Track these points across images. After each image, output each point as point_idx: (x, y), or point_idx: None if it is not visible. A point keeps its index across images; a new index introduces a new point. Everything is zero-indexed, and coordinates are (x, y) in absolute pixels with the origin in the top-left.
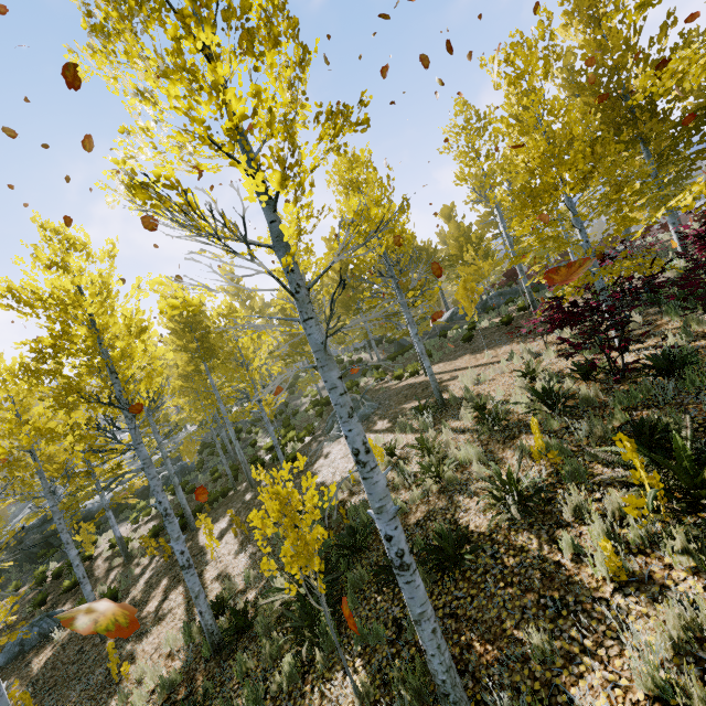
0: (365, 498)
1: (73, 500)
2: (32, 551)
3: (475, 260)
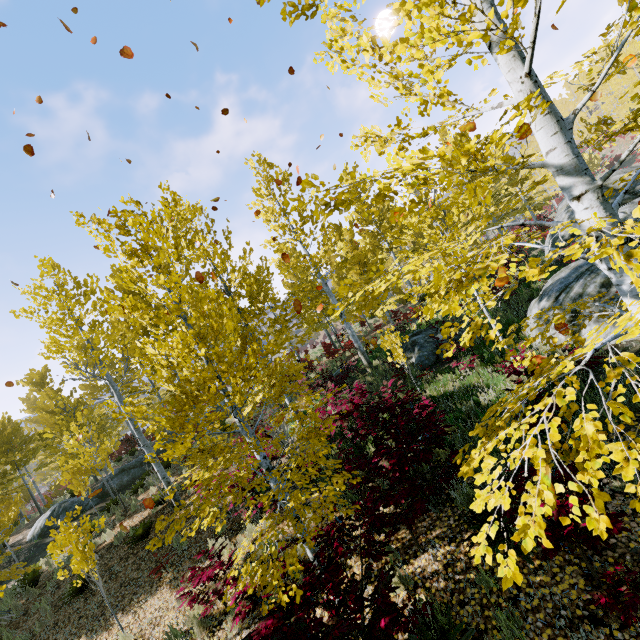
0: None
1: None
2: None
3: None
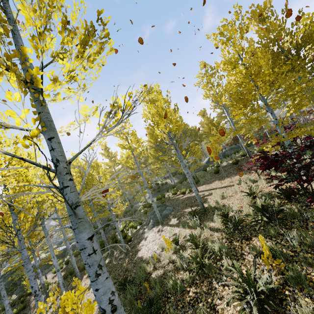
0: (161, 273)
1: (20, 264)
2: (6, 287)
3: (217, 133)
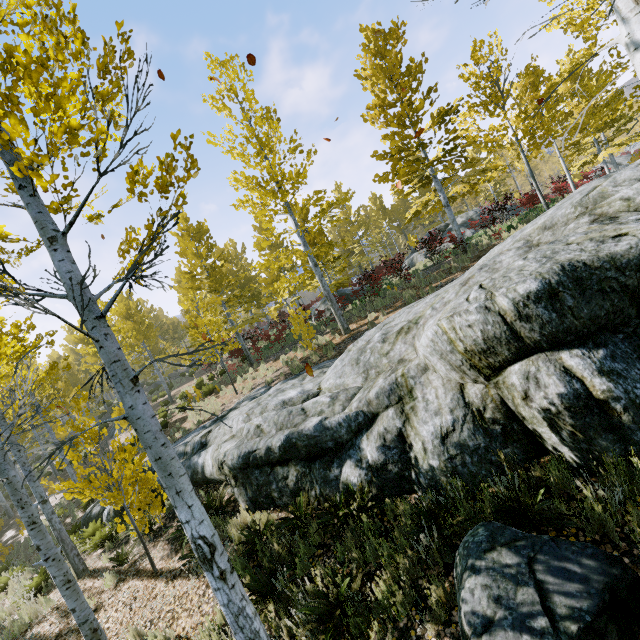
0: None
1: None
2: None
3: None
